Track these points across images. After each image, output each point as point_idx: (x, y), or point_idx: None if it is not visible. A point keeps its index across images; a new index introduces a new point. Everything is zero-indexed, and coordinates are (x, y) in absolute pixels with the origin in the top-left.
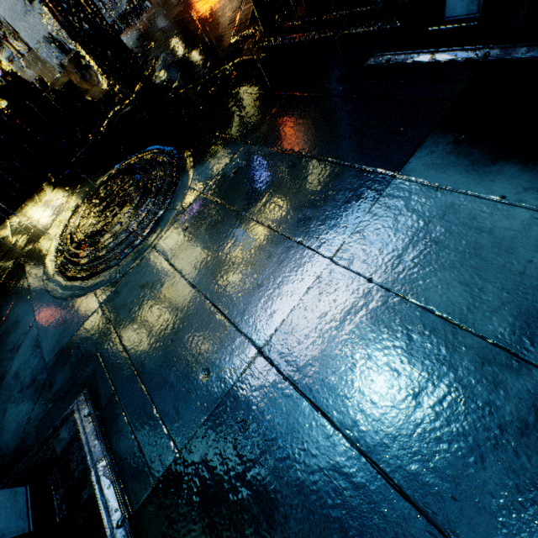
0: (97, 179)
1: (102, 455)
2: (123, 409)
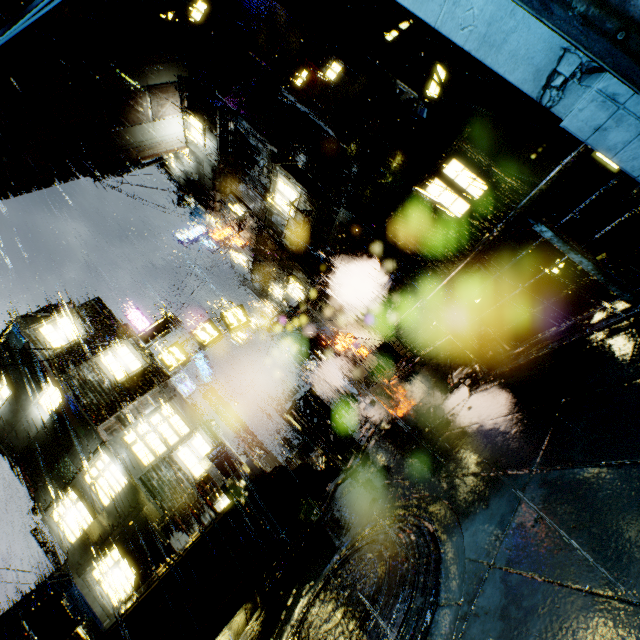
0: (320, 570)
1: None
2: None
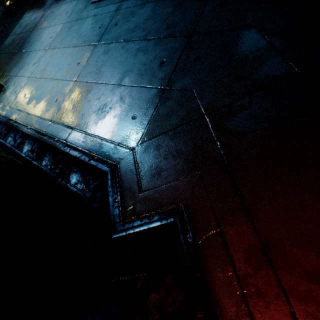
0: None
1: None
2: None
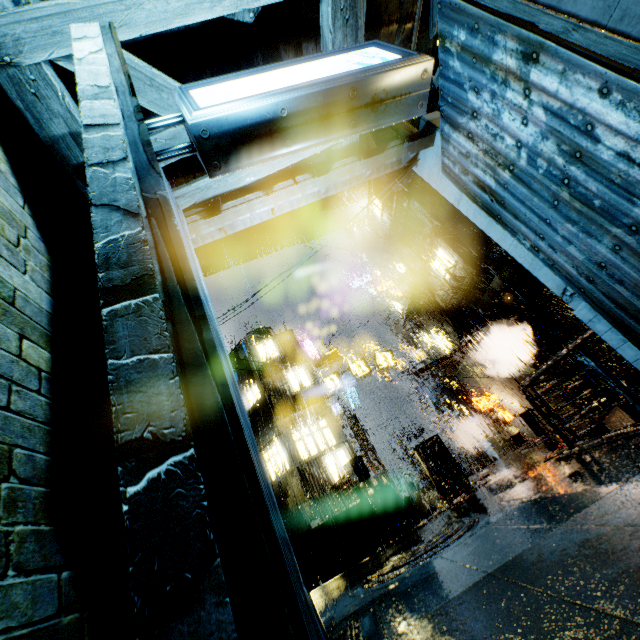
0: None
1: (358, 635)
2: (381, 621)
